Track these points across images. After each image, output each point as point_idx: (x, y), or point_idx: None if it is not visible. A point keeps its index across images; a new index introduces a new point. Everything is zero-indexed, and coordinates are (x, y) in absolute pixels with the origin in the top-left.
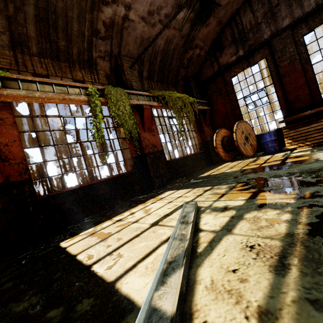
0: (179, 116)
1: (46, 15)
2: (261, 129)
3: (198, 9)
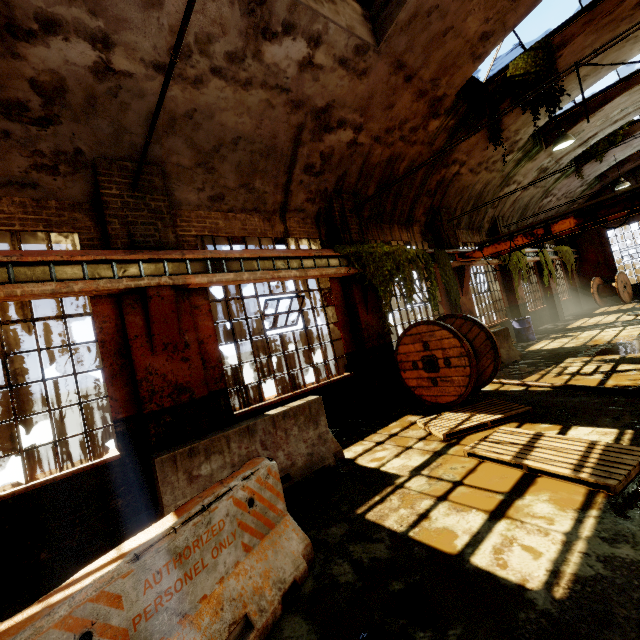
0: (569, 267)
1: (522, 212)
2: (636, 280)
3: (592, 183)
